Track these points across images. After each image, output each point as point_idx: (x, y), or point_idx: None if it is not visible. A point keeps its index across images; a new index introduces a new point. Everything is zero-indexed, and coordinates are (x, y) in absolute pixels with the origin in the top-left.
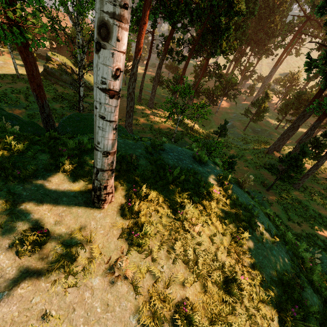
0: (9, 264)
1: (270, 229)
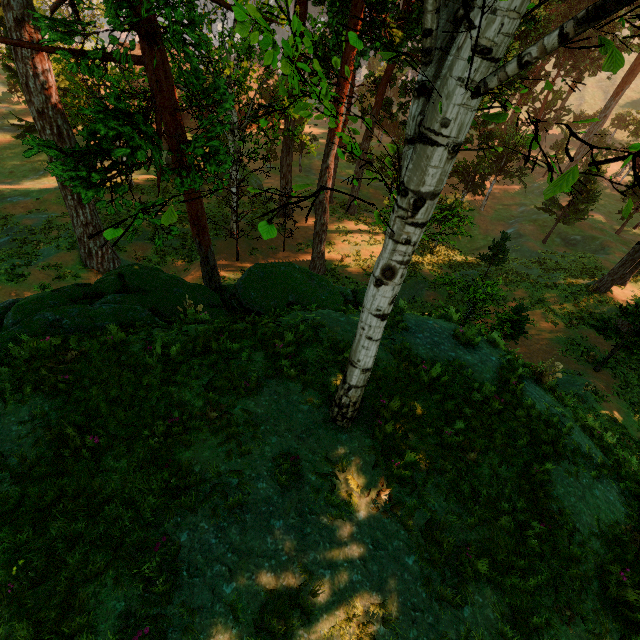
0: (275, 493)
1: (591, 454)
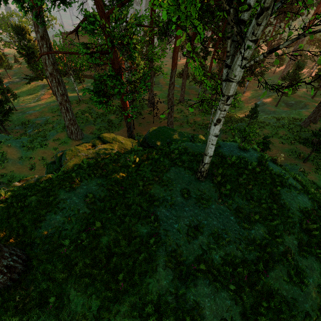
0: (183, 200)
1: (296, 186)
